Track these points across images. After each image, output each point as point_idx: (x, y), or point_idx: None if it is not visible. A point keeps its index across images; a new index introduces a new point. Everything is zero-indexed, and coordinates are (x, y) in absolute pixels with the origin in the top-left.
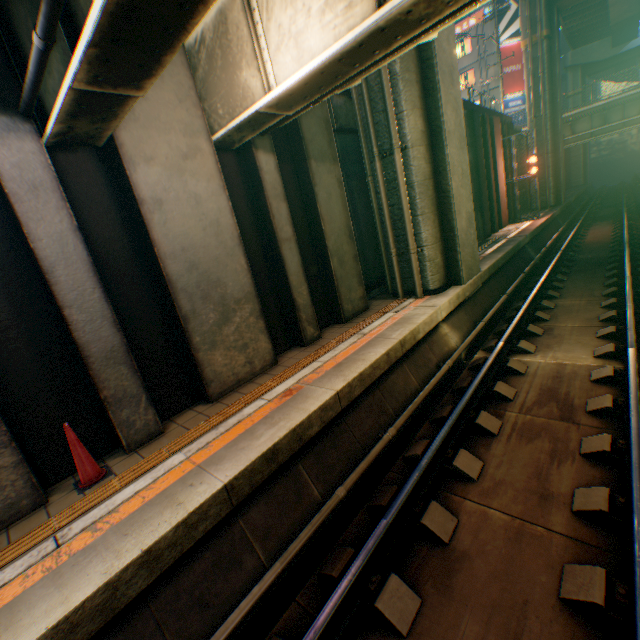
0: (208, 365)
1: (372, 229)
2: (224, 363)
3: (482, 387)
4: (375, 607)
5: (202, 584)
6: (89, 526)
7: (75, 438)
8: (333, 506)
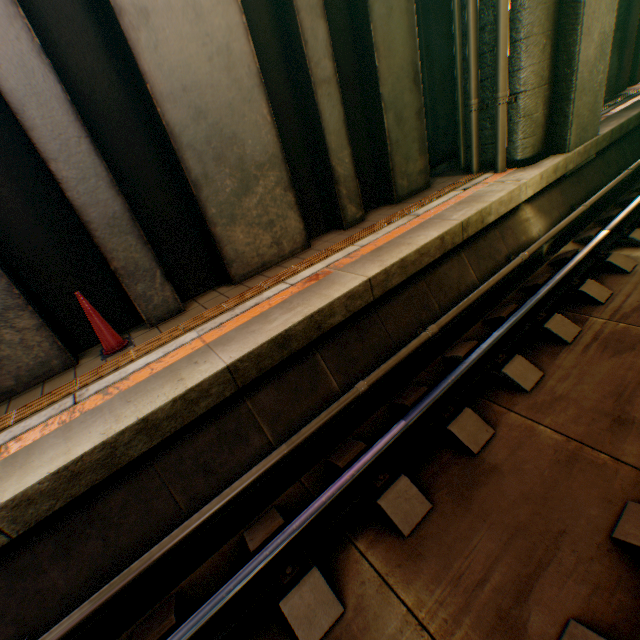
0: (228, 243)
1: (449, 76)
2: (246, 242)
3: (563, 286)
4: (377, 504)
5: (207, 454)
6: (102, 390)
7: (89, 308)
8: (351, 400)
